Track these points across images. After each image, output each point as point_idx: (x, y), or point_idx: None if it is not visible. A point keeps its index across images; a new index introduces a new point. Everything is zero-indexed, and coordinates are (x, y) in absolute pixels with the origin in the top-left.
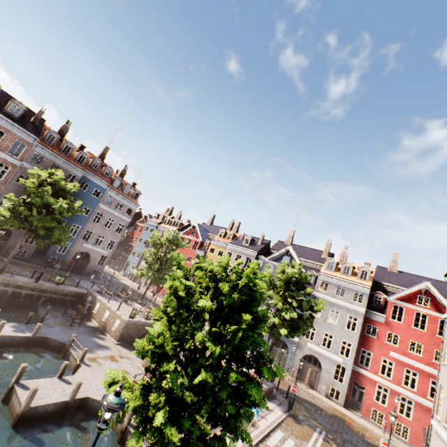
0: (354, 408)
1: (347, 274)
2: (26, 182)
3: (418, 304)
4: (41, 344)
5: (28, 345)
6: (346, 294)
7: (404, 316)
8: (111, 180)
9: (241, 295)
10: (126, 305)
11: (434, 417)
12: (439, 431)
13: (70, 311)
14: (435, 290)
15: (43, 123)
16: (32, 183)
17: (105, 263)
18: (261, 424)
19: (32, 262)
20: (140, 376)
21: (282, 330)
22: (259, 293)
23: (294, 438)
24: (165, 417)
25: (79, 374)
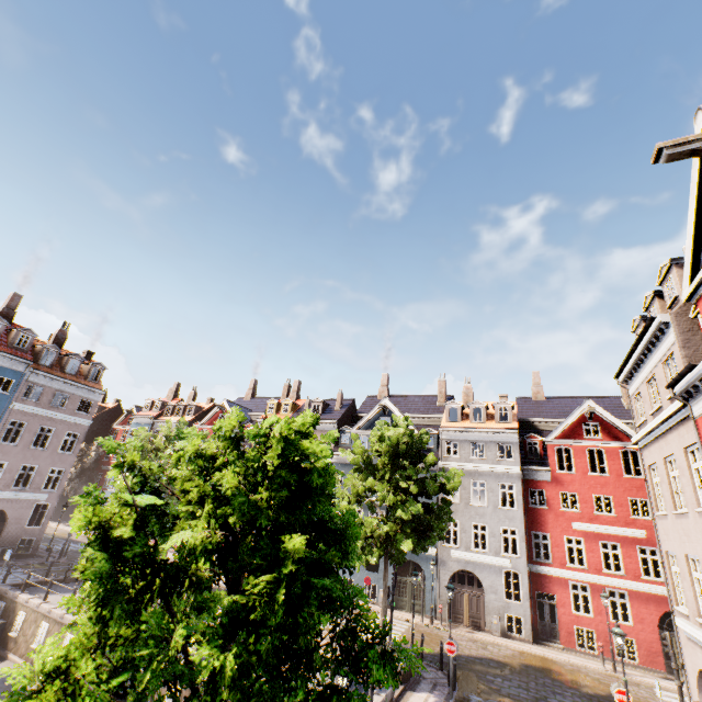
0: (549, 639)
1: (480, 420)
2: None
3: (587, 436)
4: None
5: None
6: (487, 451)
7: (575, 460)
8: (34, 354)
9: (275, 489)
10: None
11: (676, 611)
12: (697, 636)
13: None
14: (602, 410)
15: None
16: None
17: (45, 520)
18: None
19: None
20: None
21: (404, 544)
22: (318, 473)
23: None
24: None
25: None
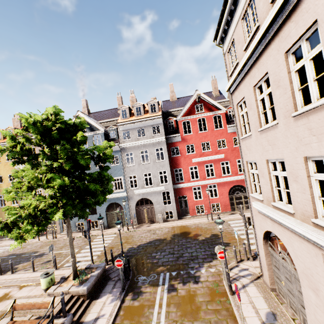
0: (185, 215)
1: (141, 115)
2: None
3: (197, 112)
4: None
5: None
6: (146, 132)
7: (192, 127)
8: None
9: None
10: None
11: (251, 197)
12: (275, 217)
13: None
14: (204, 95)
15: None
16: None
17: None
18: None
19: None
20: None
21: (57, 215)
22: None
23: None
24: None
25: None
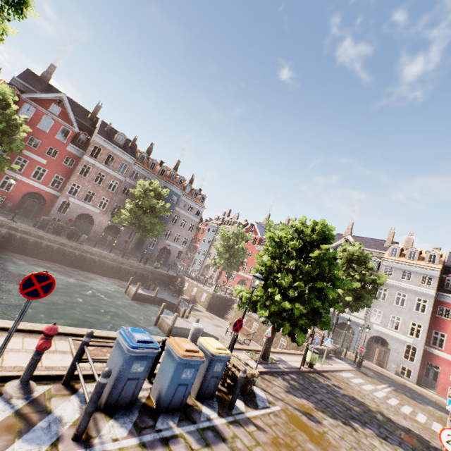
0: (428, 387)
1: (413, 259)
2: (134, 191)
3: None
4: (159, 303)
5: (152, 302)
6: (412, 278)
7: None
8: (183, 187)
9: (318, 236)
10: (205, 286)
11: None
12: None
13: (169, 286)
14: None
15: (136, 147)
16: (138, 191)
17: (181, 257)
18: (333, 365)
19: (133, 255)
20: (229, 329)
21: (347, 297)
22: (330, 234)
23: (363, 380)
24: (280, 296)
25: (191, 319)
